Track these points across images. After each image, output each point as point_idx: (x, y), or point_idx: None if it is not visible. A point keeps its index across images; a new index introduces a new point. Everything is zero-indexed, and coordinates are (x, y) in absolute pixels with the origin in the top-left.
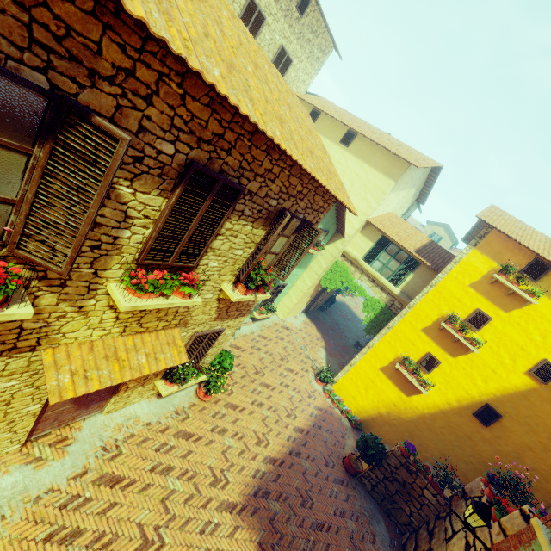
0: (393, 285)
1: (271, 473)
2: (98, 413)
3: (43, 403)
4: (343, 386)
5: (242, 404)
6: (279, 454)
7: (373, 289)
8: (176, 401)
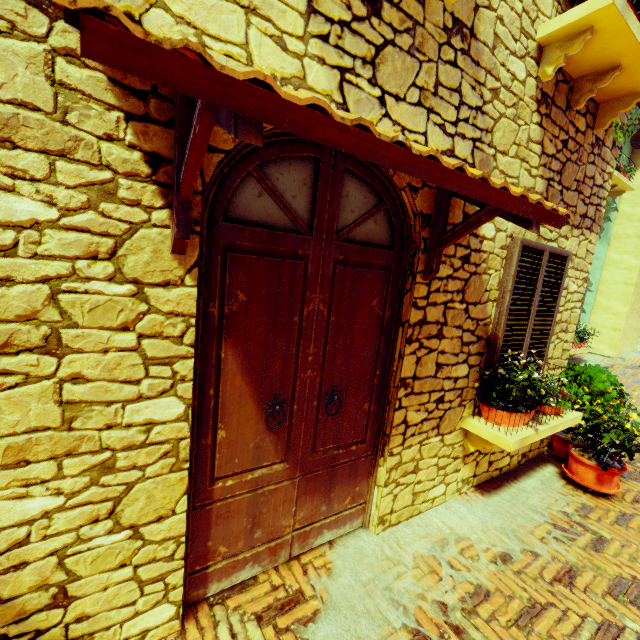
0: None
1: None
2: (358, 529)
3: (186, 399)
4: None
5: None
6: None
7: None
8: (533, 500)
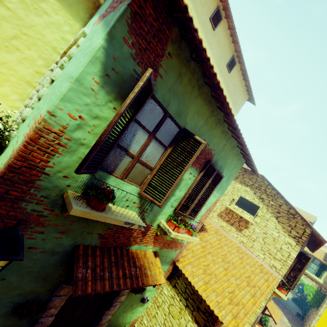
0: (317, 277)
1: None
2: None
3: None
4: None
5: None
6: None
7: (306, 279)
8: None
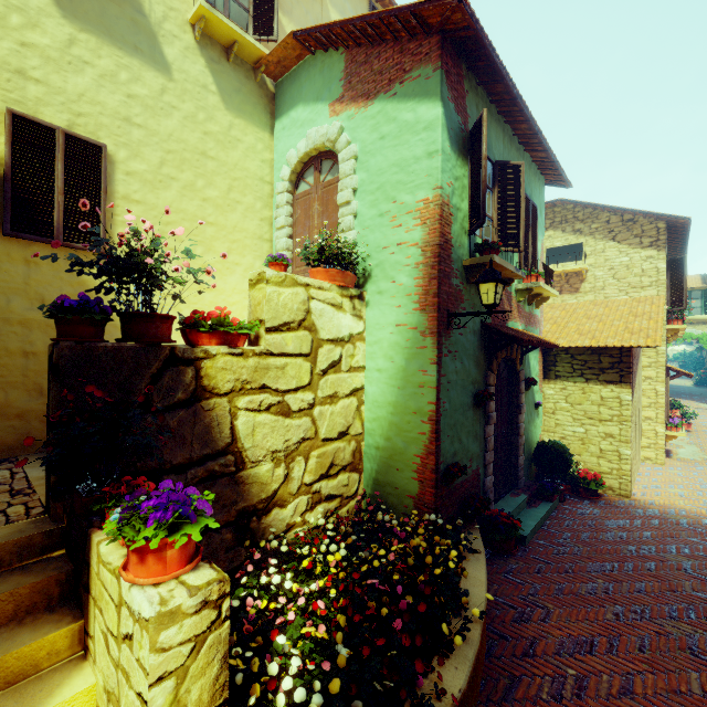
0: None
1: None
2: None
3: None
4: None
5: None
6: None
7: (696, 329)
8: None
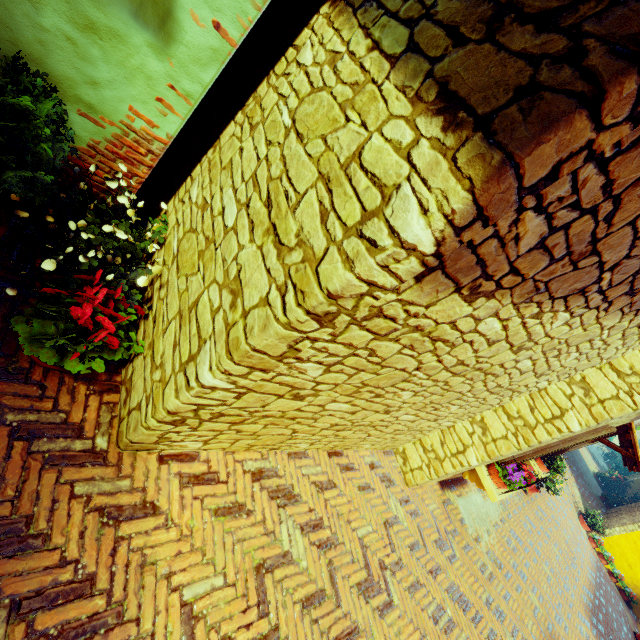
0: None
1: (594, 606)
2: None
3: None
4: (617, 544)
5: (546, 513)
6: (590, 589)
7: None
8: None
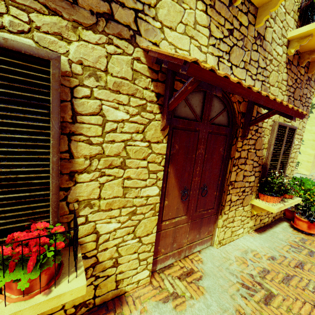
0: None
1: None
2: (209, 246)
3: (159, 187)
4: None
5: None
6: None
7: None
8: (280, 236)
